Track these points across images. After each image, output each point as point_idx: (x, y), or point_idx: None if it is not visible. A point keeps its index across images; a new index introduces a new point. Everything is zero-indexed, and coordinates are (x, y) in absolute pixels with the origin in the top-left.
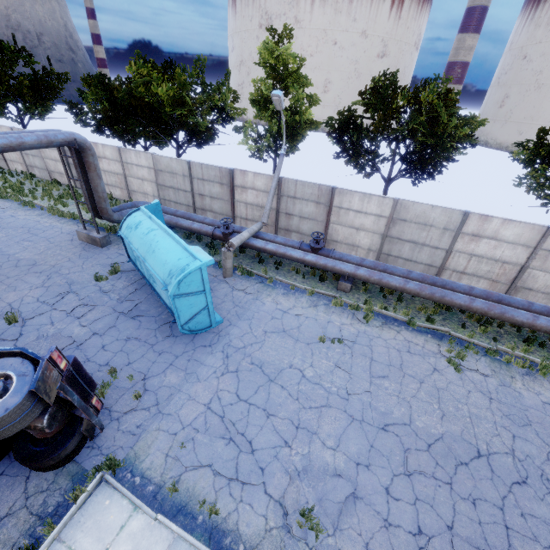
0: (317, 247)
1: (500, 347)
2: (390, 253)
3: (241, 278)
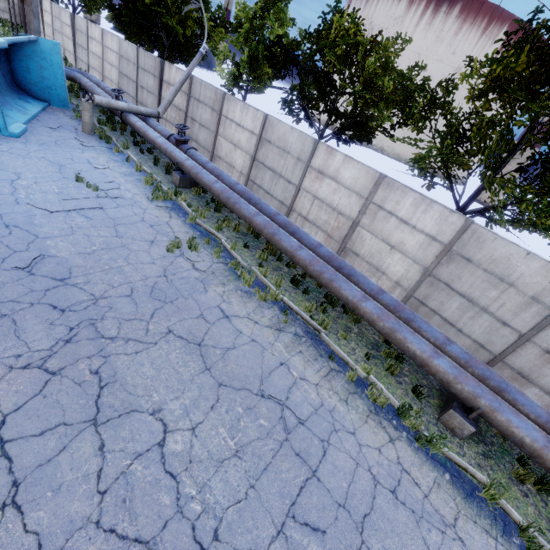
0: (177, 138)
1: (253, 268)
2: (255, 180)
3: (97, 140)
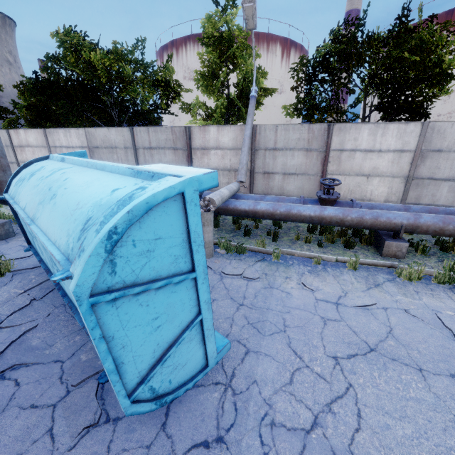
0: (333, 198)
1: None
2: (419, 201)
3: (228, 258)
